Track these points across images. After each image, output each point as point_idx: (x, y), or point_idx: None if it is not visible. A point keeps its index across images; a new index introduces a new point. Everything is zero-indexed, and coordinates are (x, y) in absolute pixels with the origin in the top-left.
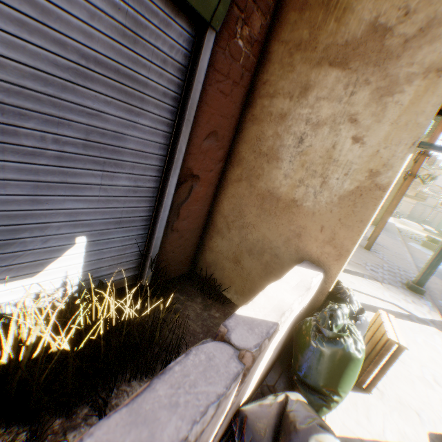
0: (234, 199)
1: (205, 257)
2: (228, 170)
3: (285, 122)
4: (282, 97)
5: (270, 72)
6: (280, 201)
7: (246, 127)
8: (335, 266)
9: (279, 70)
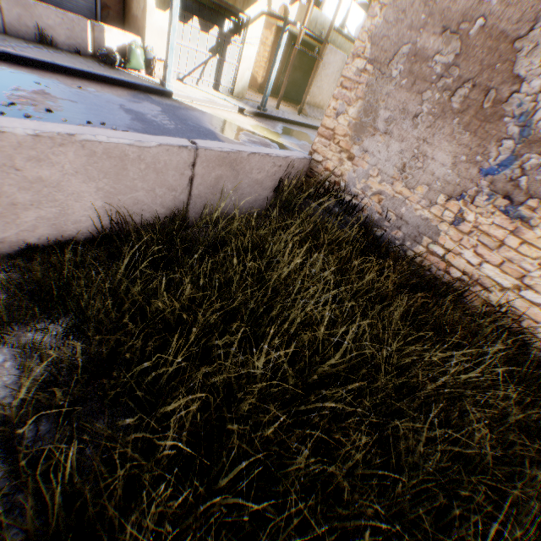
0: (128, 23)
1: None
2: (126, 10)
3: None
4: None
5: None
6: (135, 19)
7: None
8: (144, 38)
9: None
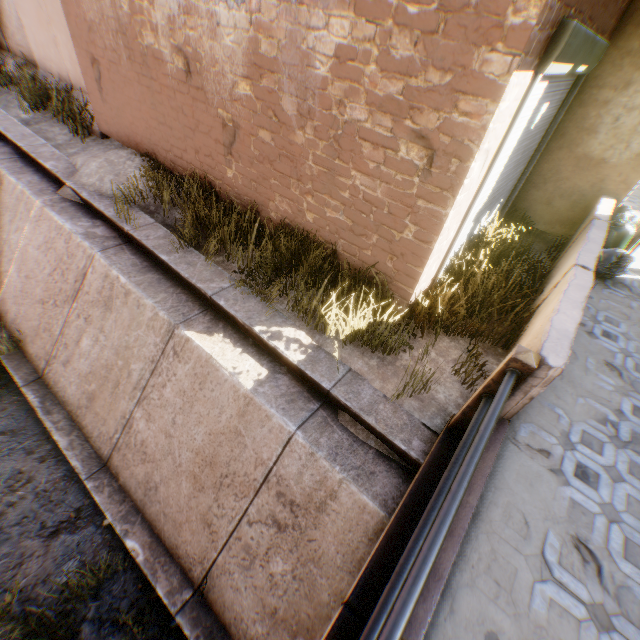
0: (552, 163)
1: (518, 206)
2: (551, 142)
3: (606, 108)
4: (606, 90)
5: (601, 70)
6: (591, 161)
7: (573, 110)
8: (622, 195)
9: (608, 69)
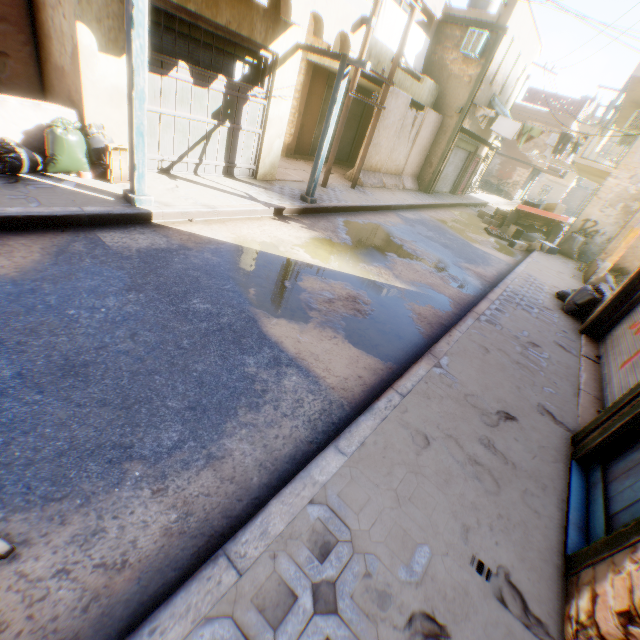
0: (51, 79)
1: None
2: (43, 55)
3: (47, 11)
4: None
5: None
6: (61, 71)
7: (39, 18)
8: (83, 108)
9: None
